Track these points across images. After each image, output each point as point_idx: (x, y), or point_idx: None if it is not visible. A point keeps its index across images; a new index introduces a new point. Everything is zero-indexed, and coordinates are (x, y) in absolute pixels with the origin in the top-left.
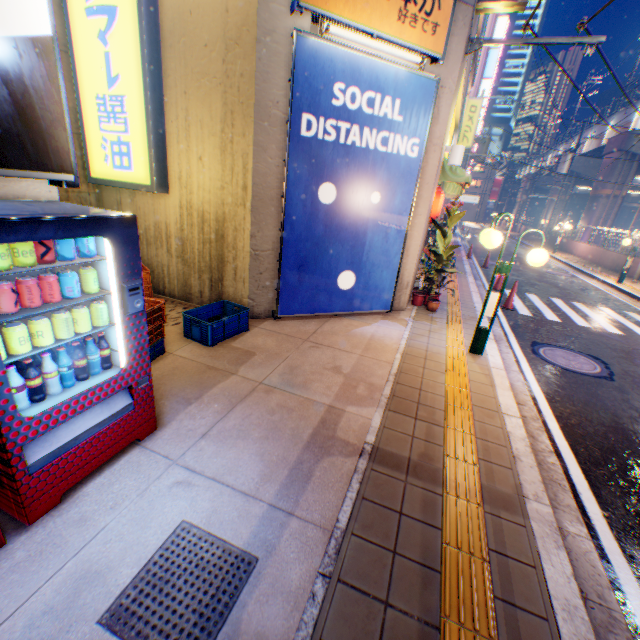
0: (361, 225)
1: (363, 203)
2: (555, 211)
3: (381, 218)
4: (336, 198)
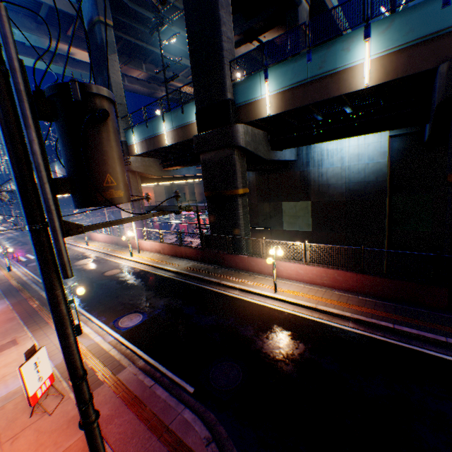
0: None
1: None
2: None
3: None
4: None
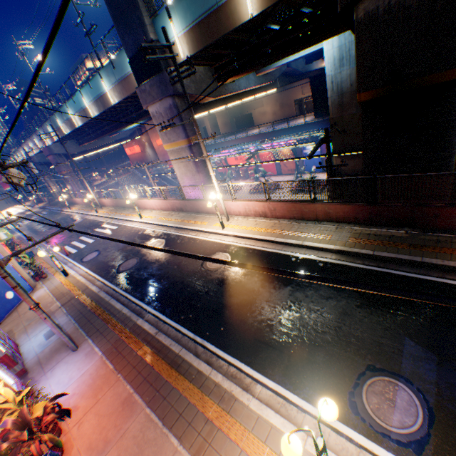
0: None
1: None
2: (54, 183)
3: None
4: None
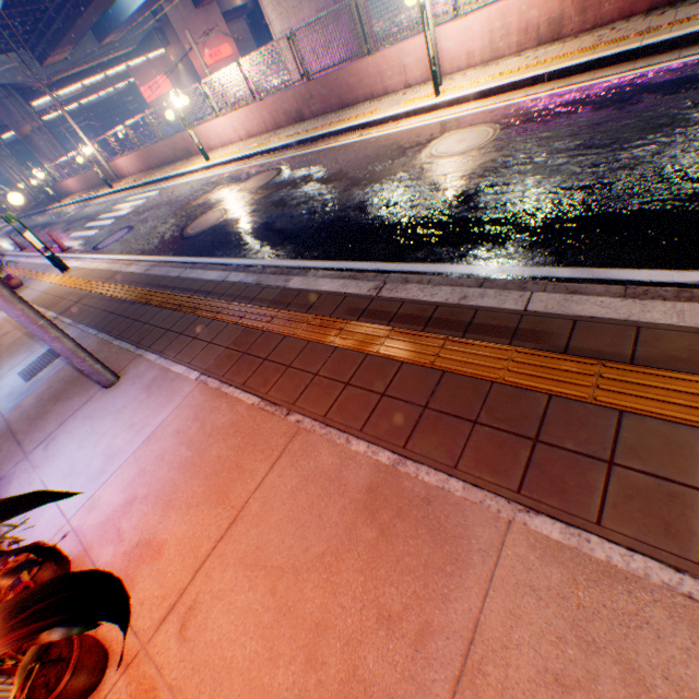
0: None
1: None
2: (19, 169)
3: None
4: None
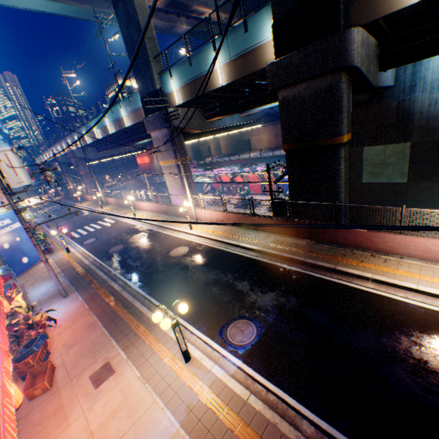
0: (20, 246)
1: (17, 242)
2: (72, 181)
3: (24, 242)
4: (10, 245)
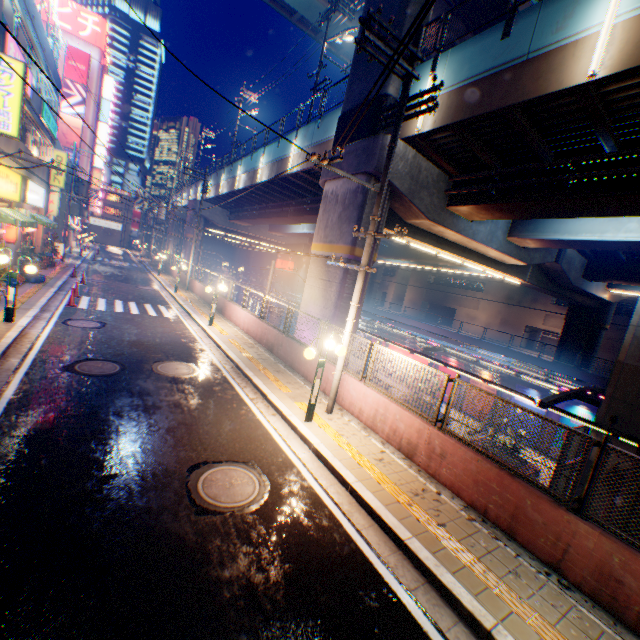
0: None
1: None
2: (175, 245)
3: None
4: None
